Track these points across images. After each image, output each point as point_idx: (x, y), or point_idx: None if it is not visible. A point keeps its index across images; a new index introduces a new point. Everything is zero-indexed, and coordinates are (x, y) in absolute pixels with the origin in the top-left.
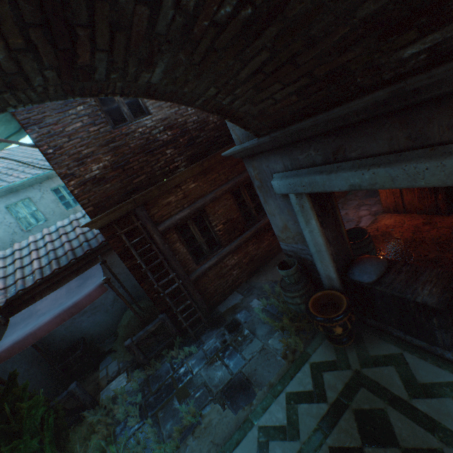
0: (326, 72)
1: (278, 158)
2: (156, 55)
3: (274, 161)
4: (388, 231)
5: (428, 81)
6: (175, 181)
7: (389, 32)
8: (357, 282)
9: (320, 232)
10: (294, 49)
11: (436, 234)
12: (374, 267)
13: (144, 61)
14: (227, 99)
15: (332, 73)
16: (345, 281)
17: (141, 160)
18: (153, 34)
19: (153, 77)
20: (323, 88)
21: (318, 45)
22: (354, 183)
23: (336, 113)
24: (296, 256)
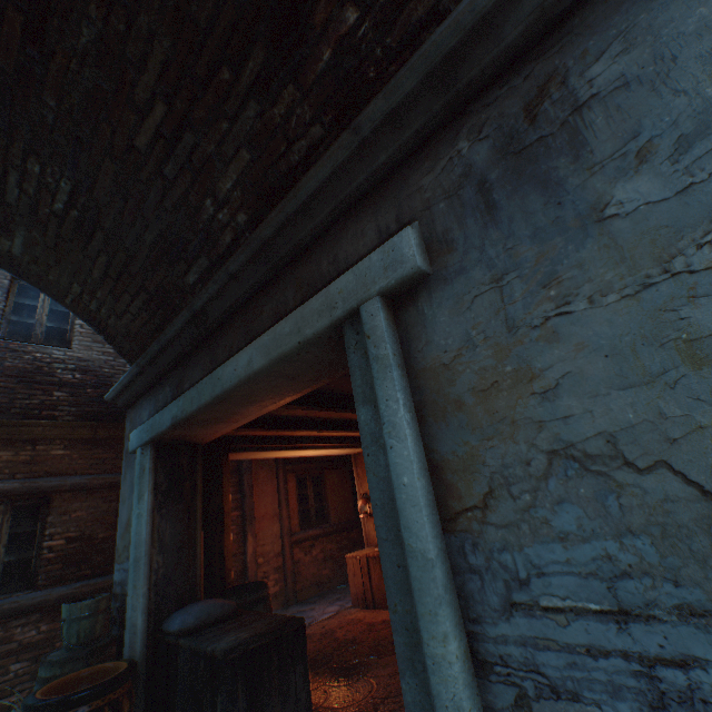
0: (156, 289)
1: (149, 401)
2: (13, 223)
3: (146, 406)
4: (335, 628)
5: (203, 301)
6: (34, 431)
7: (173, 260)
8: (167, 635)
9: (150, 515)
10: (124, 259)
11: (385, 633)
12: (205, 605)
13: (2, 225)
14: (95, 303)
15: (159, 291)
16: (158, 642)
17: (5, 384)
18: (6, 202)
19: (15, 247)
20: (161, 307)
21: (138, 259)
22: (175, 414)
23: (170, 332)
24: (123, 594)
